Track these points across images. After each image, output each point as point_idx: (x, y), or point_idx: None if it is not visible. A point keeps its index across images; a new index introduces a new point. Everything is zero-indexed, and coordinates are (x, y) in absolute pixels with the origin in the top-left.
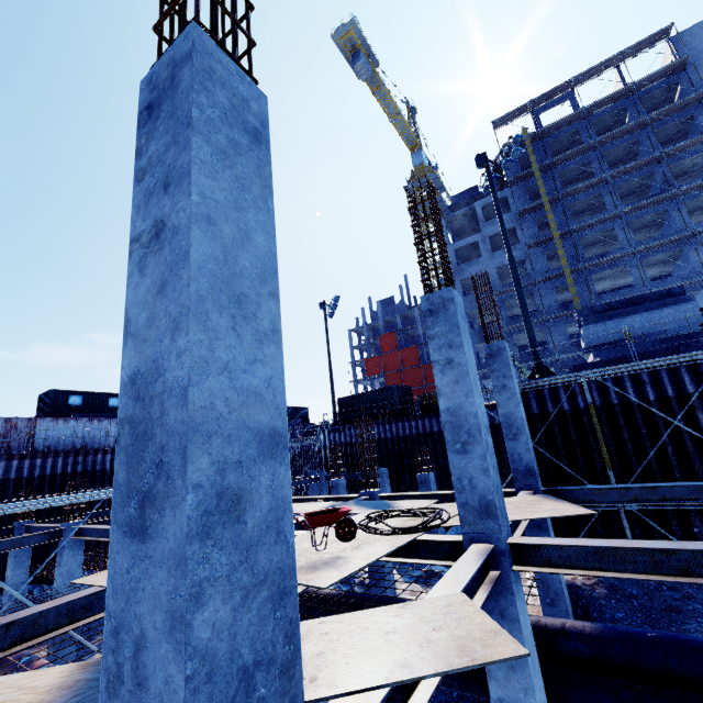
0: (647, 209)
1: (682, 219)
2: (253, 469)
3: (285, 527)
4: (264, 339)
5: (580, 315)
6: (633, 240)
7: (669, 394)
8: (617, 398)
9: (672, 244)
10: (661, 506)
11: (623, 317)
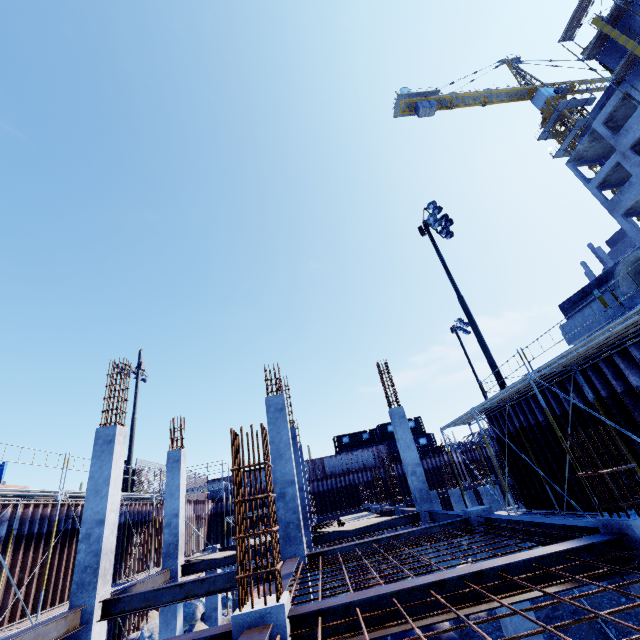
0: None
1: None
2: (173, 519)
3: (178, 527)
4: (176, 499)
5: (562, 311)
6: None
7: (557, 413)
8: (533, 418)
9: None
10: None
11: (583, 309)
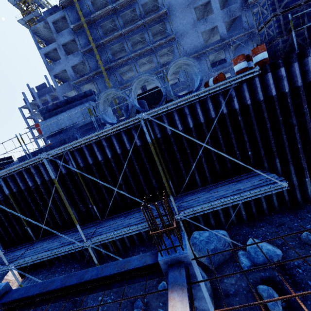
0: (135, 31)
1: (149, 38)
2: None
3: None
4: None
5: (42, 113)
6: (131, 49)
7: (46, 179)
8: (24, 185)
9: (147, 52)
10: (27, 264)
11: (58, 115)
